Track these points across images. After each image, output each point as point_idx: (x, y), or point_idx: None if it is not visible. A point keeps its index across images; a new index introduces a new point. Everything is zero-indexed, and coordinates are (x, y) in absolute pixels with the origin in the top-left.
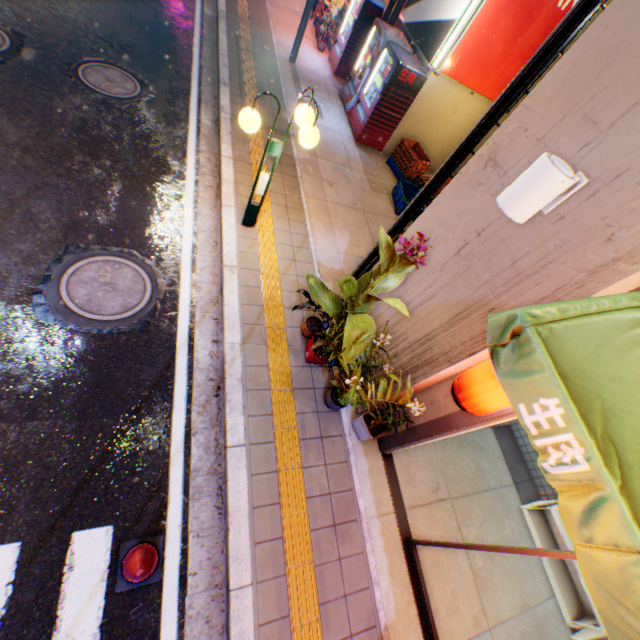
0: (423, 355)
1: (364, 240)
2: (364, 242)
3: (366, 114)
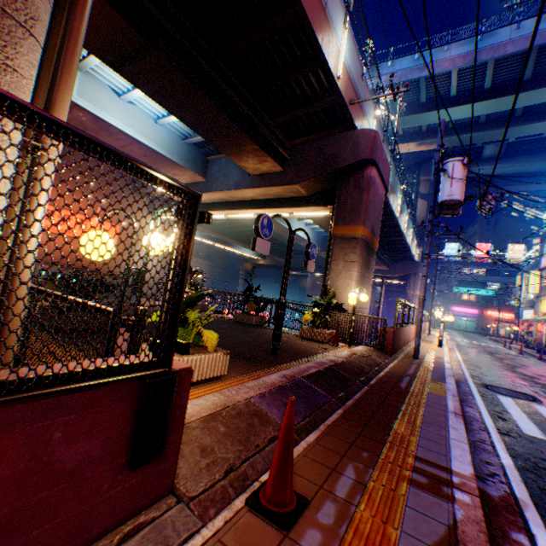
0: (535, 334)
1: None
2: None
3: None
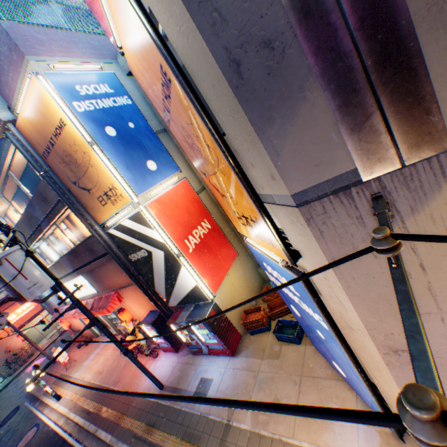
0: None
1: (333, 387)
2: (336, 388)
3: (220, 344)
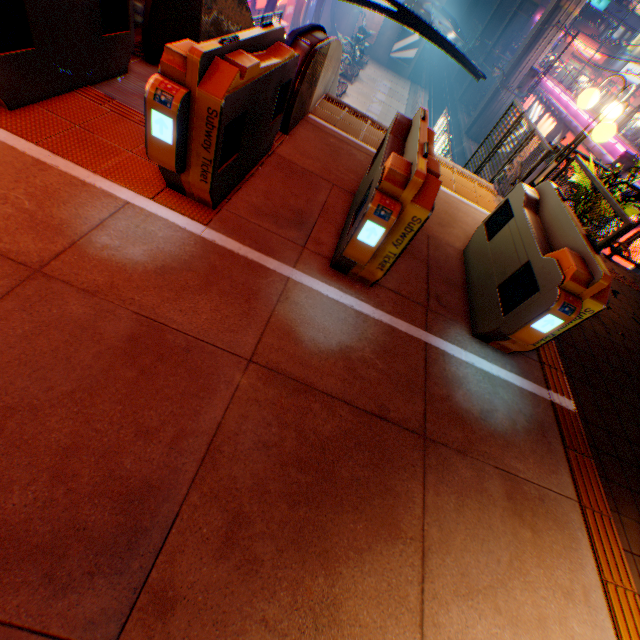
0: None
1: None
2: None
3: (630, 133)
